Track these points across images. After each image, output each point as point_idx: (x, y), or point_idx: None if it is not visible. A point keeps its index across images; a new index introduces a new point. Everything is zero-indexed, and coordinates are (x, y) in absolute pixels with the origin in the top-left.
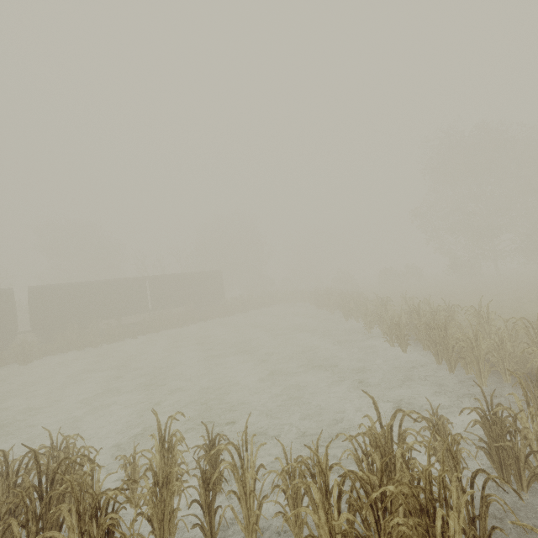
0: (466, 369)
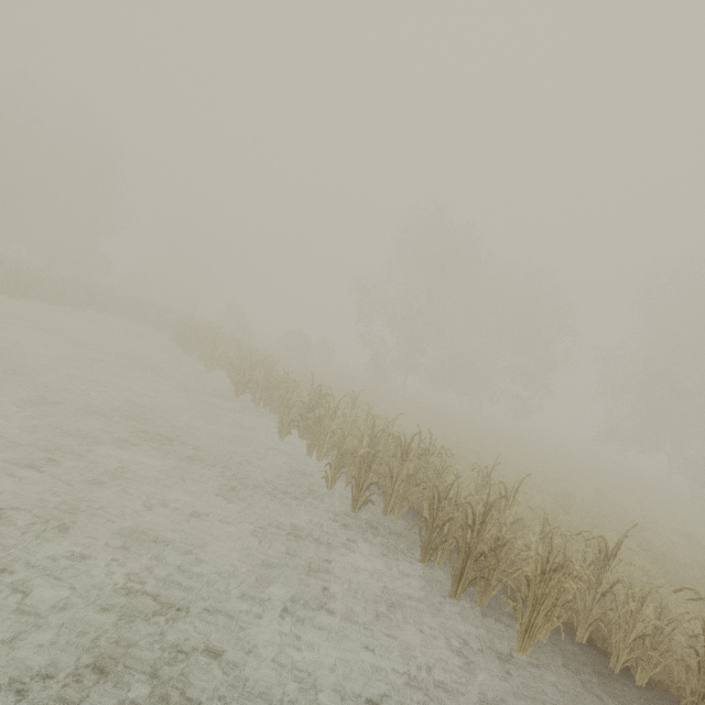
0: (480, 597)
